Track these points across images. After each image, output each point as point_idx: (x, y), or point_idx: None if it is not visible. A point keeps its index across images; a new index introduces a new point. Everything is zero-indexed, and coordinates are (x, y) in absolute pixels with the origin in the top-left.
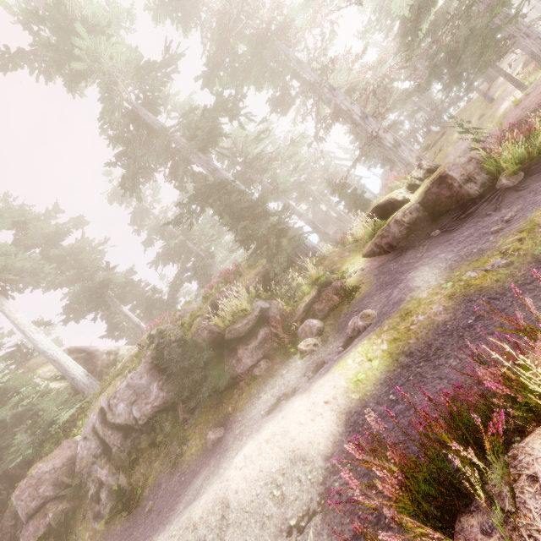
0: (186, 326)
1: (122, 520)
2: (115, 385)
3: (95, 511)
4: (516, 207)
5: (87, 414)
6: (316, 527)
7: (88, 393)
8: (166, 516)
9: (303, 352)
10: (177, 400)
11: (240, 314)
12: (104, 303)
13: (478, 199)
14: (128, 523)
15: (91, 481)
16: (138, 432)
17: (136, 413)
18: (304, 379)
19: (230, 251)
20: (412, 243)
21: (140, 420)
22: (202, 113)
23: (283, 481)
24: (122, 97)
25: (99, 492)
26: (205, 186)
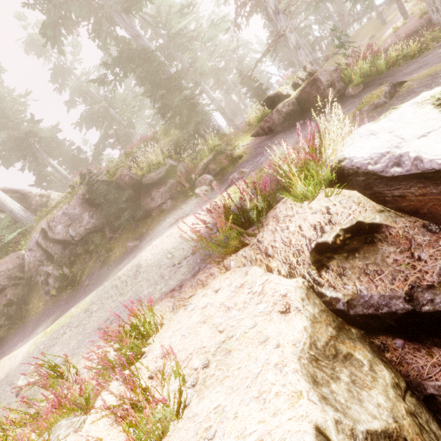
0: (111, 173)
1: (67, 293)
2: (52, 213)
3: (45, 290)
4: (347, 108)
5: (28, 237)
6: (188, 260)
7: (27, 222)
8: (100, 284)
9: (198, 195)
10: (105, 222)
11: (155, 166)
12: (32, 153)
13: (333, 101)
14: (72, 294)
15: (39, 276)
16: (74, 245)
17: (72, 233)
18: (195, 209)
19: (150, 125)
20: (284, 129)
21: (76, 237)
22: None
23: (174, 251)
24: None
25: (47, 279)
26: (129, 50)
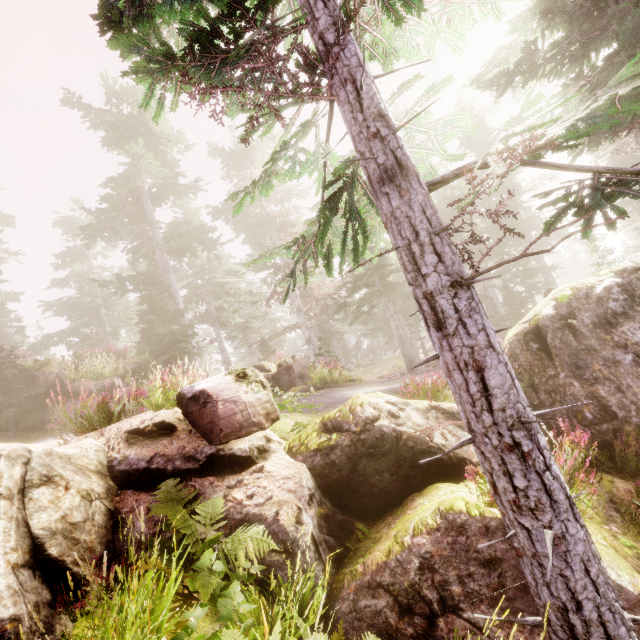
0: (38, 363)
1: None
2: None
3: None
4: None
5: None
6: None
7: None
8: None
9: None
10: None
11: (94, 376)
12: None
13: None
14: None
15: None
16: None
17: None
18: None
19: None
20: None
21: None
22: (185, 233)
23: None
24: (139, 183)
25: None
26: (147, 276)
